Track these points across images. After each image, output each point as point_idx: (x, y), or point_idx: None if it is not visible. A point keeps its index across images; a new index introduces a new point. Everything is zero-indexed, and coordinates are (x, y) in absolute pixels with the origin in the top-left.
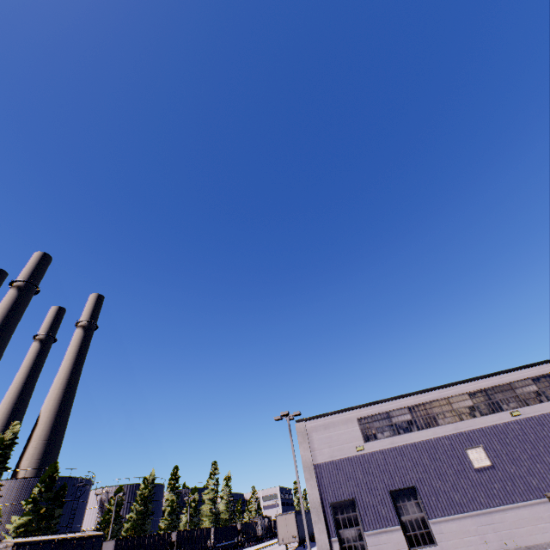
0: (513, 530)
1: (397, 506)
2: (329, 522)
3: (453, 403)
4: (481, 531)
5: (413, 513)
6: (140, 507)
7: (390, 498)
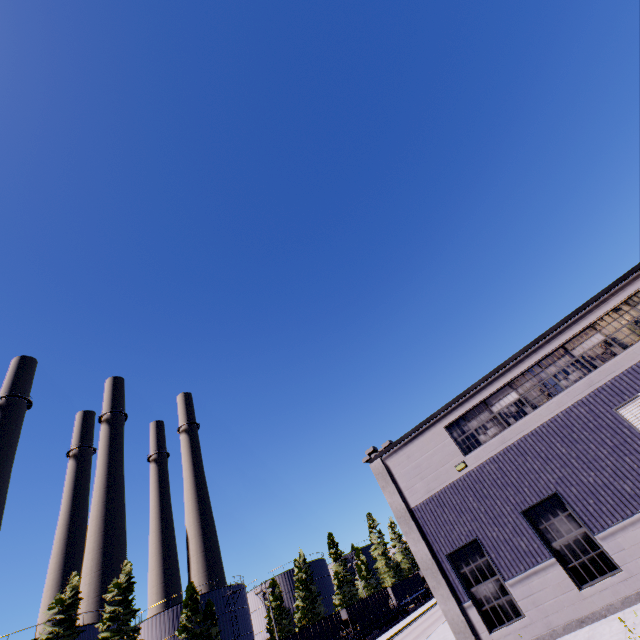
0: None
1: (541, 530)
2: (453, 583)
3: (573, 349)
4: None
5: (568, 532)
6: (303, 592)
7: (525, 521)
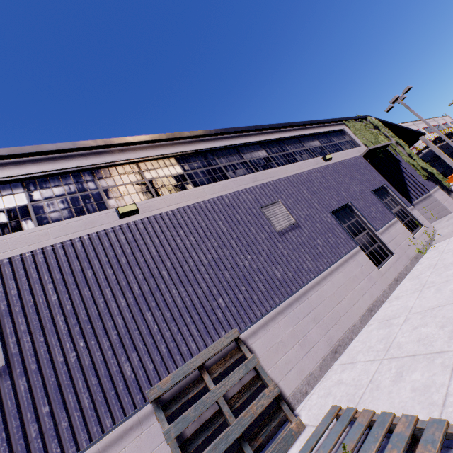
0: None
1: None
2: None
3: None
4: None
5: None
6: None
7: None
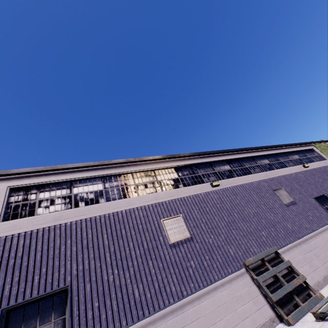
0: None
1: None
2: None
3: (158, 175)
4: None
5: None
6: None
7: None
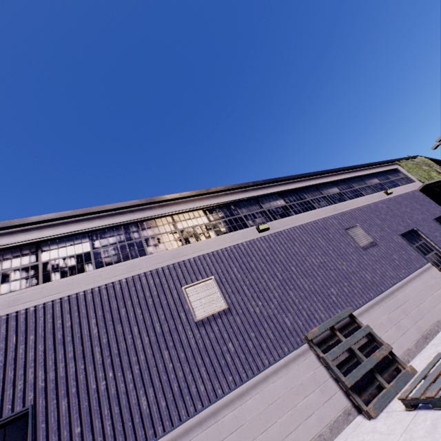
0: (258, 440)
1: None
2: None
3: (179, 222)
4: None
5: None
6: None
7: None
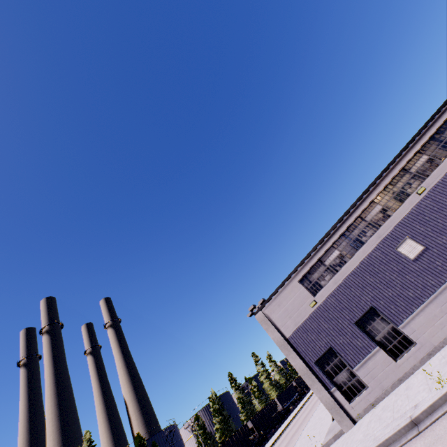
0: None
1: (367, 331)
2: (322, 378)
3: (366, 217)
4: (446, 309)
5: (383, 329)
6: (219, 418)
7: (358, 328)
